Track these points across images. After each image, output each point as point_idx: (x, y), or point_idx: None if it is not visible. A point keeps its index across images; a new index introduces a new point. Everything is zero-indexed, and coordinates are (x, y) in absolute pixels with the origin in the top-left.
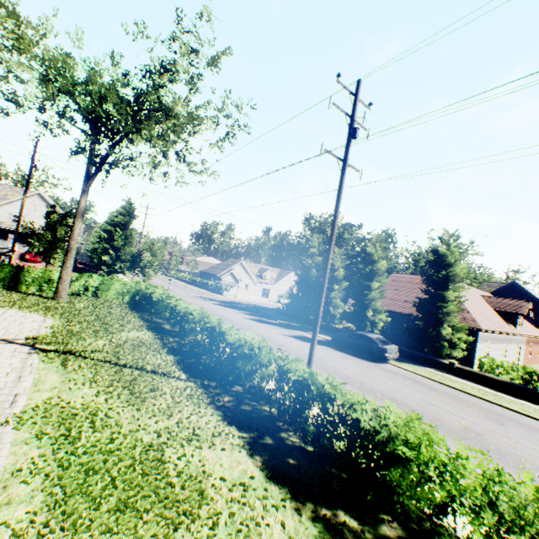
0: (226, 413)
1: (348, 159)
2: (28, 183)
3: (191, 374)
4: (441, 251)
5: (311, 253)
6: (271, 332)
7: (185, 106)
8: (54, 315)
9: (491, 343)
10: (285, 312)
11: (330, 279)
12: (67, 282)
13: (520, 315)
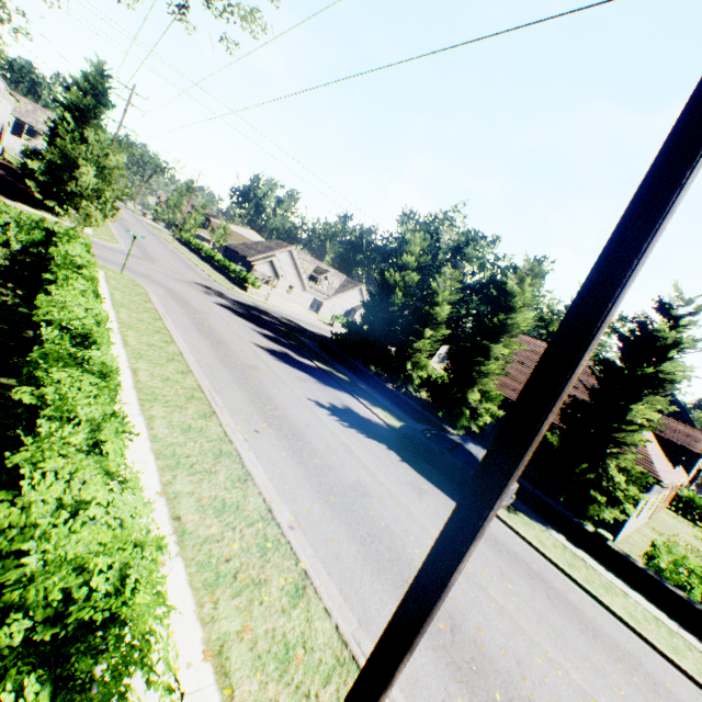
0: None
1: None
2: None
3: None
4: (660, 328)
5: (403, 264)
6: (291, 390)
7: None
8: None
9: (651, 496)
10: (334, 348)
11: (423, 317)
12: None
13: (691, 453)
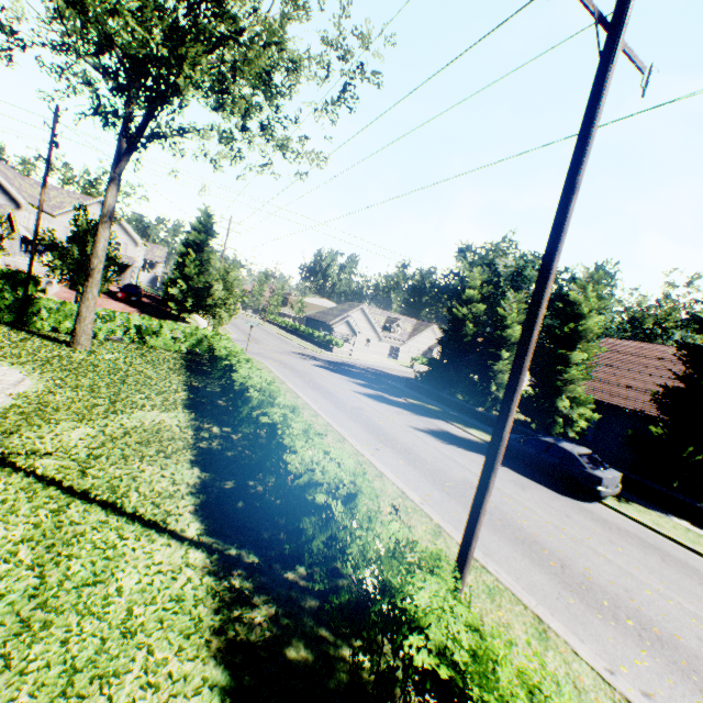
0: (242, 678)
1: (628, 17)
2: (46, 171)
3: (213, 523)
4: None
5: (467, 298)
6: (393, 421)
7: (255, 1)
8: (43, 373)
9: None
10: (420, 385)
11: (496, 340)
12: (89, 321)
13: None
